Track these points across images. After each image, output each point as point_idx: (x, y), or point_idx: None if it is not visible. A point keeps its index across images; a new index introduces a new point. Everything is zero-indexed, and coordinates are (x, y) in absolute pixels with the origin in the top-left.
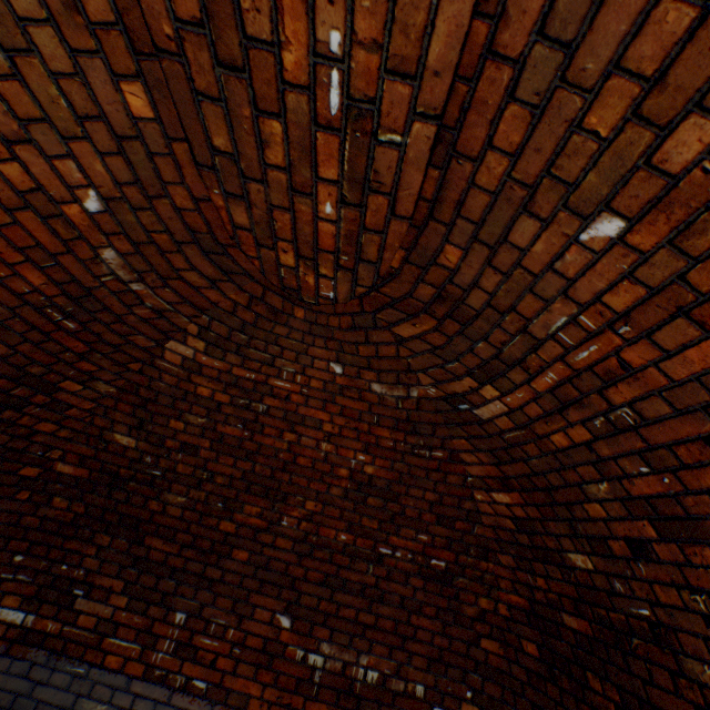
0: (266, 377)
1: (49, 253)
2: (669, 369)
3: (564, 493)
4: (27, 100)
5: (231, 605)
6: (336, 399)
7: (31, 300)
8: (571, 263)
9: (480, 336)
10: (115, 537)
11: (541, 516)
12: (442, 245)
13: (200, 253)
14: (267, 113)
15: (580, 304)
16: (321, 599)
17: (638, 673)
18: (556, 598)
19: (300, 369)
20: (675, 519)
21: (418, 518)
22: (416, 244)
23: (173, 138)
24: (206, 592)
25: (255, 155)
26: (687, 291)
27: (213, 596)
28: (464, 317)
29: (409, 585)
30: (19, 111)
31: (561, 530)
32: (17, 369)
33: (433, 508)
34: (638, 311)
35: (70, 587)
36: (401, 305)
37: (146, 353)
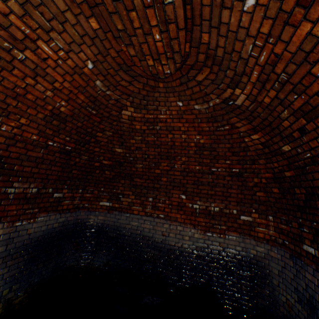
0: (156, 115)
1: (83, 87)
2: (290, 50)
3: (274, 123)
4: (68, 37)
5: (165, 194)
6: (183, 117)
7: (82, 105)
8: (245, 21)
9: (226, 68)
10: (125, 180)
11: (270, 137)
12: (200, 35)
13: (123, 73)
14: (130, 11)
15: (254, 37)
16: (194, 189)
17: (309, 179)
18: (281, 168)
19: (167, 109)
20: (309, 112)
21: (224, 155)
22: (192, 39)
23: (106, 32)
24: (156, 192)
25: (130, 27)
26: (284, 14)
27: (158, 192)
28: (218, 62)
29: (225, 180)
30: (67, 42)
31: (278, 140)
32: (85, 131)
33: (229, 150)
34: (272, 30)
35: (118, 195)
36: (195, 67)
37: (117, 117)
